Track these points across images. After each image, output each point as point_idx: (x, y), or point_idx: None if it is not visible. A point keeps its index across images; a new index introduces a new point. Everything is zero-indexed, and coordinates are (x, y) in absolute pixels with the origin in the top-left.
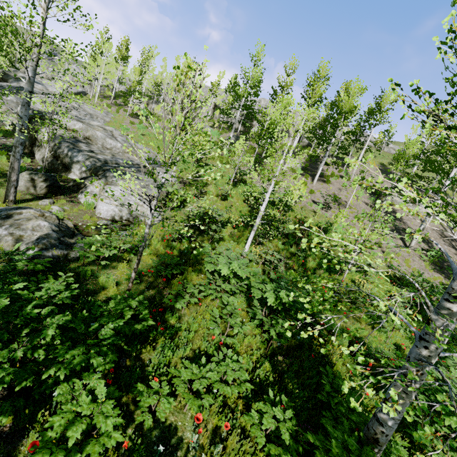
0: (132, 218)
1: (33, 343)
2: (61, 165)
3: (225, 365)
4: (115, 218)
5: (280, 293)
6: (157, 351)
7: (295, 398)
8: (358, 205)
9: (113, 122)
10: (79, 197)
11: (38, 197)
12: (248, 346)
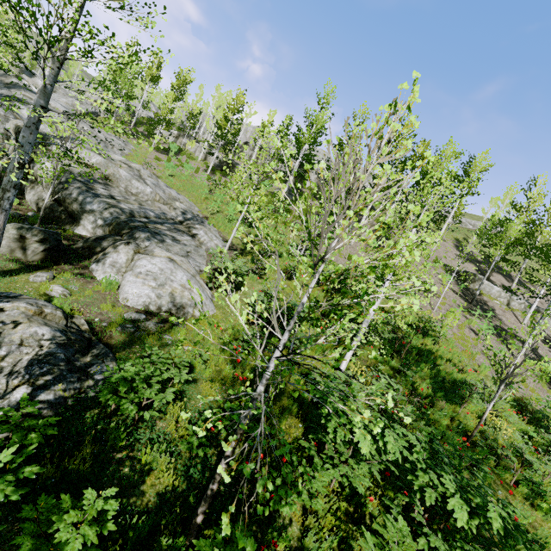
0: (175, 309)
1: None
2: (64, 213)
3: None
4: (149, 307)
5: (492, 514)
6: None
7: None
8: (445, 293)
9: (134, 155)
10: (93, 268)
11: (29, 266)
12: None
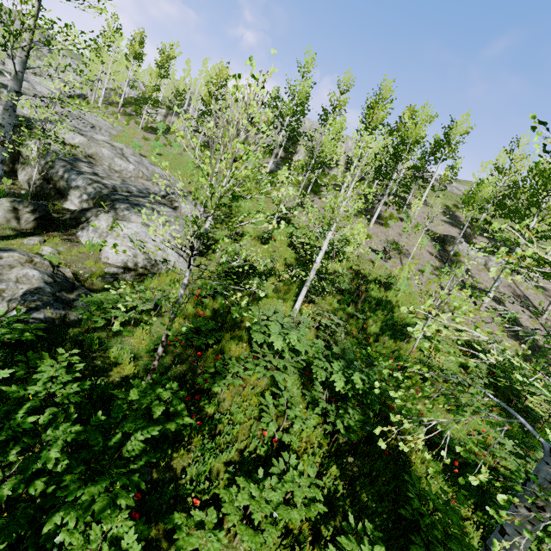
0: (150, 266)
1: (28, 474)
2: (53, 190)
3: (290, 481)
4: (127, 264)
5: (354, 377)
6: (193, 456)
7: (372, 514)
8: (421, 254)
9: (122, 136)
10: (79, 235)
11: (23, 233)
12: (307, 441)
